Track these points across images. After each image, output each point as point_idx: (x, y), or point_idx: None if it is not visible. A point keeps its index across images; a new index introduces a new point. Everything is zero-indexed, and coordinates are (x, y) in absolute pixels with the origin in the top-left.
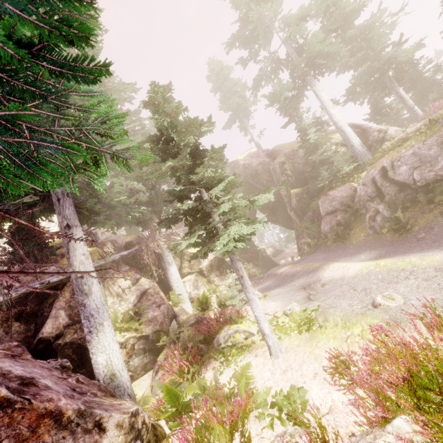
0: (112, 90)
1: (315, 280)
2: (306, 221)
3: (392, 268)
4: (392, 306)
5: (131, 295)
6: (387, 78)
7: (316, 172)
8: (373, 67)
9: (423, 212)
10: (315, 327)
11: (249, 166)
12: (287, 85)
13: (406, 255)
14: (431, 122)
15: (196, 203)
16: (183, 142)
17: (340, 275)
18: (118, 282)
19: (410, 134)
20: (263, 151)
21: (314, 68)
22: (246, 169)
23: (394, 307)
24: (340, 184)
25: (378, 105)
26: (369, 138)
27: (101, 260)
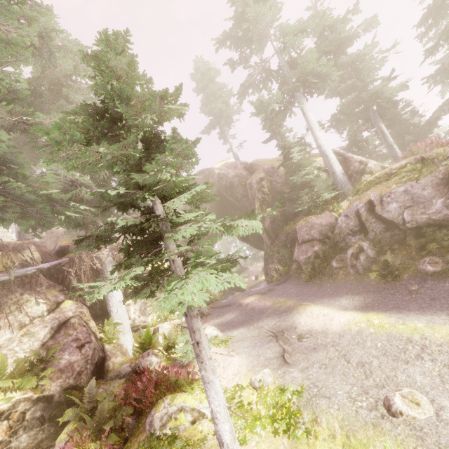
0: (62, 49)
1: (289, 326)
2: (279, 245)
3: (393, 333)
4: (420, 421)
5: (42, 327)
6: (371, 111)
7: (296, 194)
8: (359, 98)
9: (412, 257)
10: (300, 431)
11: (224, 176)
12: (276, 96)
13: (405, 315)
14: (426, 160)
15: (142, 219)
16: (134, 121)
17: (320, 325)
18: (27, 306)
19: (394, 170)
20: (241, 163)
21: (305, 86)
22: (220, 179)
23: (426, 424)
24: (321, 211)
25: (357, 138)
26: (351, 167)
27: (3, 274)
